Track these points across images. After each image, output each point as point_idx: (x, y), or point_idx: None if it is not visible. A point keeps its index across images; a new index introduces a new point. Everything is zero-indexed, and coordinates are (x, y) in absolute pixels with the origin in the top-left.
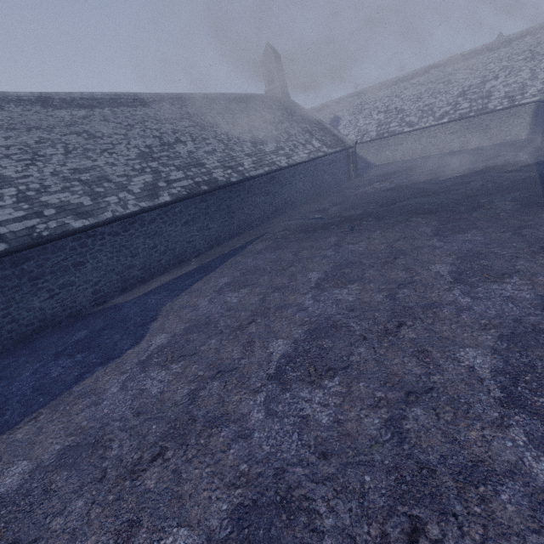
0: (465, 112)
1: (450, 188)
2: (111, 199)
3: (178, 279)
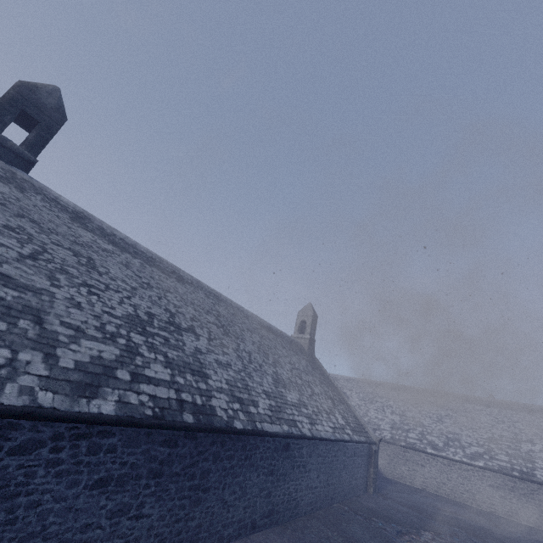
0: (505, 466)
1: None
2: None
3: None
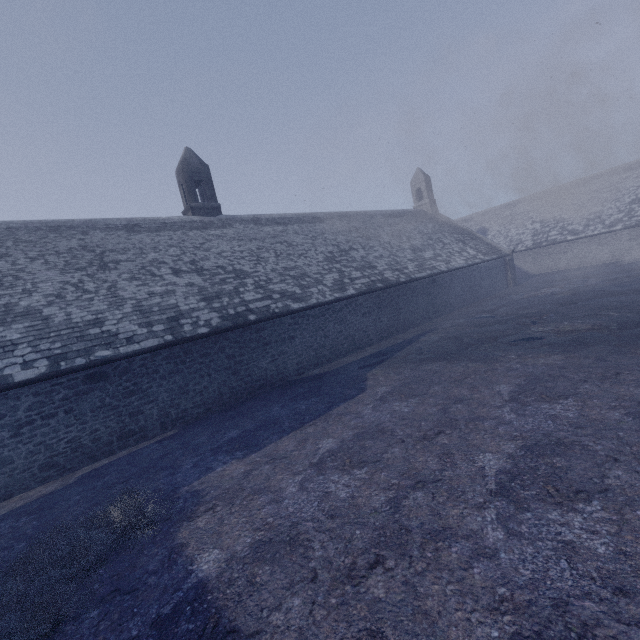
0: None
1: (639, 289)
2: (313, 290)
3: (364, 359)
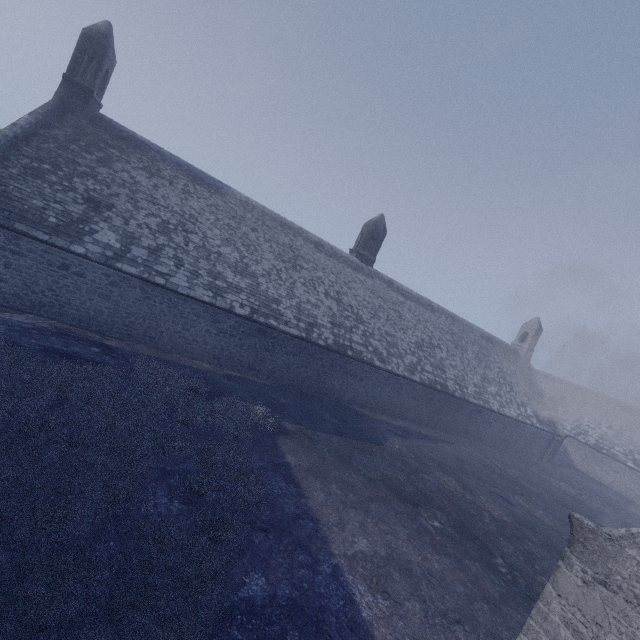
0: None
1: None
2: (394, 360)
3: (393, 426)
